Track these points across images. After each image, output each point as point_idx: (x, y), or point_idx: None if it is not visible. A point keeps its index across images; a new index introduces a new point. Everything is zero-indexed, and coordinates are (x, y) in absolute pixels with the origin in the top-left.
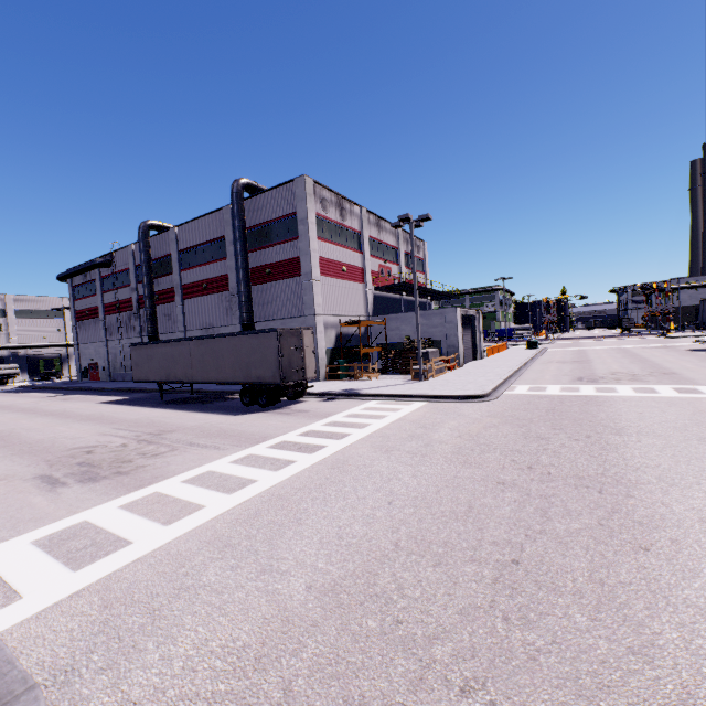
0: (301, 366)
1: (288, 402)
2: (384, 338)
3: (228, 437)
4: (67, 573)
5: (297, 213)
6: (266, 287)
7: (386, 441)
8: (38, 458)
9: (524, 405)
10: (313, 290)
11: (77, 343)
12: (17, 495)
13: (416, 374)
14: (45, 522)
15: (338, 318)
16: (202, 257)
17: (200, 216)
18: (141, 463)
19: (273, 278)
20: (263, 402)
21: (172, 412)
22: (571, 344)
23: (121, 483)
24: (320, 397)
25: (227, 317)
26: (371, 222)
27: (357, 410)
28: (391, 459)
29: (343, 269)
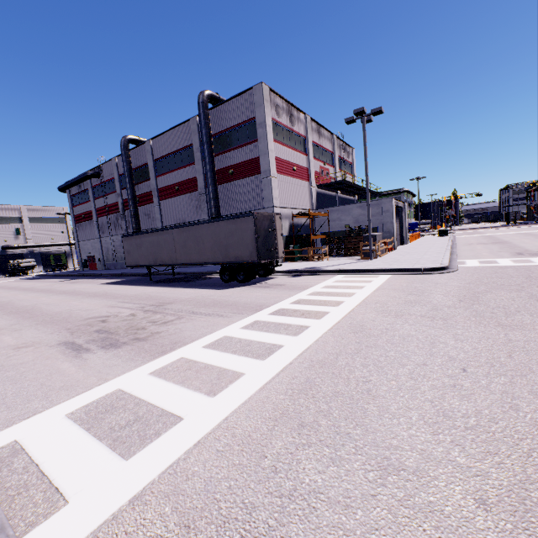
0: (274, 246)
1: (260, 278)
2: (326, 227)
3: (225, 306)
4: (117, 461)
5: (256, 118)
6: (229, 185)
7: (387, 307)
8: (59, 327)
9: (493, 274)
10: (272, 185)
11: (77, 241)
12: (44, 361)
13: (365, 254)
14: (77, 390)
15: (290, 210)
16: (173, 164)
17: (170, 128)
18: (155, 330)
19: (235, 177)
20: (240, 278)
21: (163, 288)
22: (473, 232)
23: (143, 349)
24: (287, 274)
25: (197, 213)
26: (313, 128)
27: (331, 283)
28: (410, 323)
29: (293, 168)
